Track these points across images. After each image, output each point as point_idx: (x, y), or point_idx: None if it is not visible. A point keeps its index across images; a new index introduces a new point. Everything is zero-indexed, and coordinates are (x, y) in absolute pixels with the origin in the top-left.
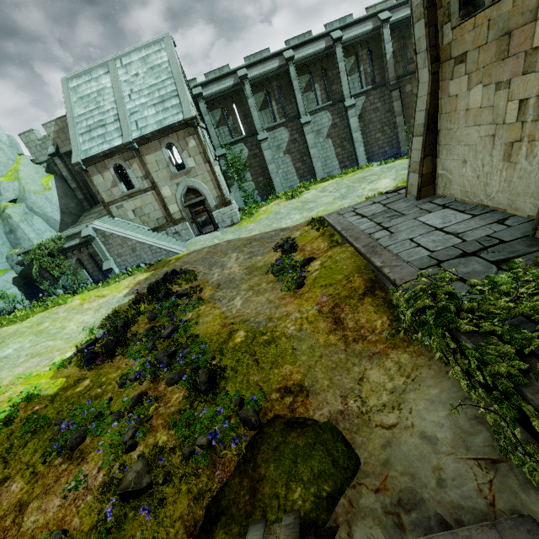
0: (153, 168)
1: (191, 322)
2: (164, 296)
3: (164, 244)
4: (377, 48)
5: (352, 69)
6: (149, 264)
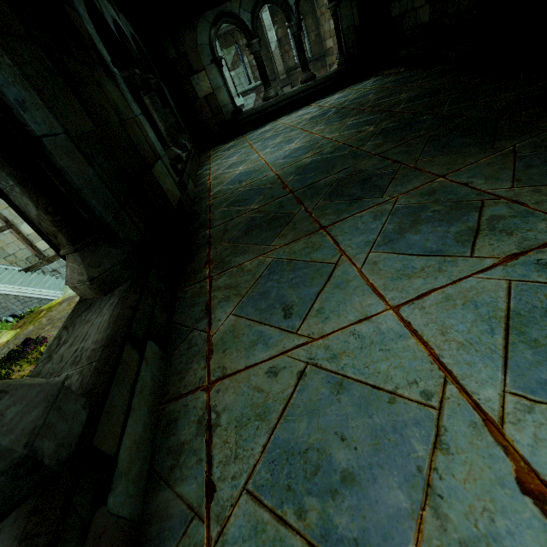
0: (1, 204)
1: None
2: None
3: (34, 292)
4: (260, 35)
5: (235, 62)
6: (19, 315)
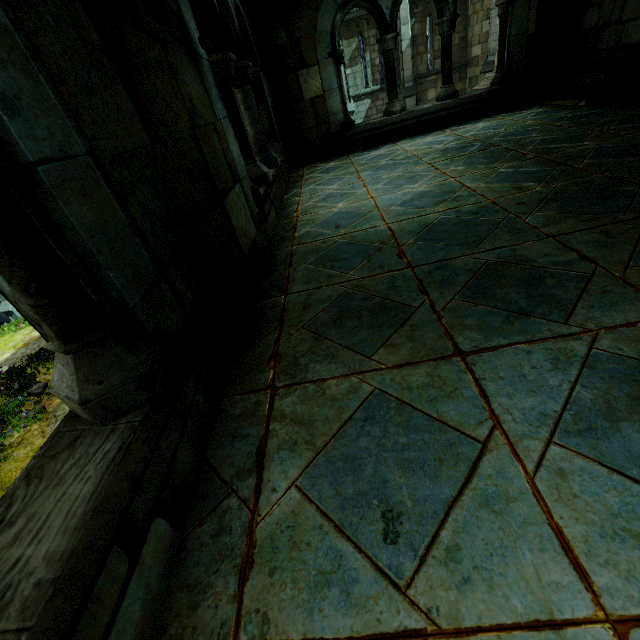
0: None
1: (7, 451)
2: (15, 391)
3: None
4: None
5: (354, 57)
6: None
